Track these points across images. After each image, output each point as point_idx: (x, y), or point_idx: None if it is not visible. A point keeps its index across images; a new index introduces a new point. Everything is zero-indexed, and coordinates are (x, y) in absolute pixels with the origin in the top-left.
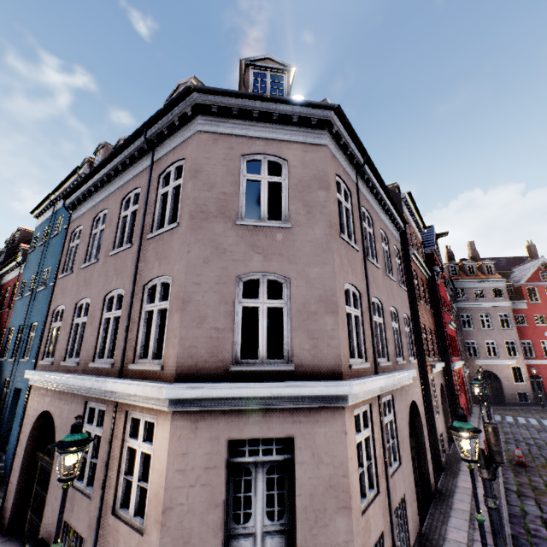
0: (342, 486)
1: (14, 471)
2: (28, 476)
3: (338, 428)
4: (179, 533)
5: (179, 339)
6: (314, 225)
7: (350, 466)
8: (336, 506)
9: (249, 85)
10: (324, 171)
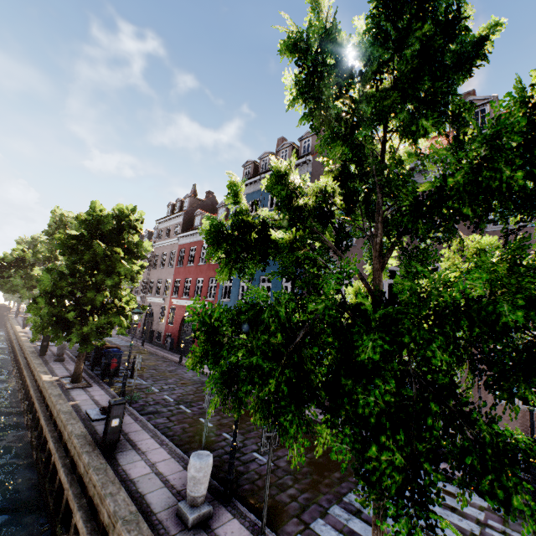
0: None
1: None
2: None
3: None
4: None
5: None
6: None
7: None
8: None
9: None
10: None
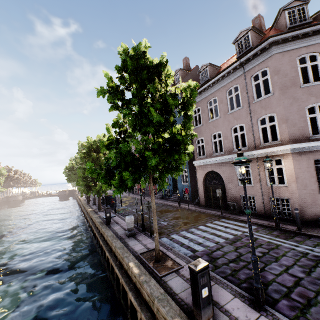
0: None
1: (200, 191)
2: (205, 192)
3: None
4: (302, 184)
5: (287, 132)
6: None
7: None
8: None
9: (287, 21)
10: None
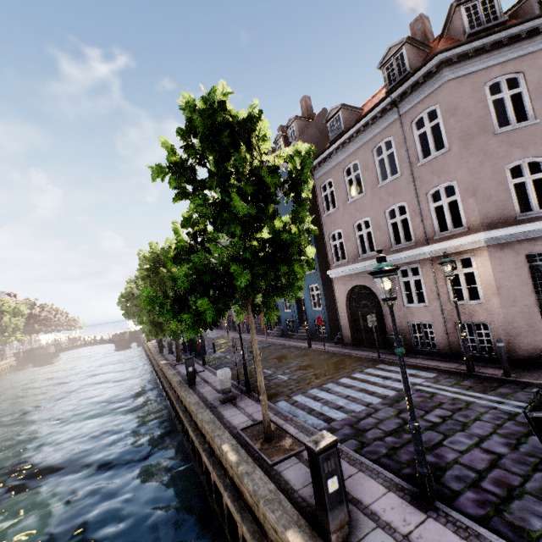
0: None
1: (342, 320)
2: (351, 321)
3: None
4: (509, 297)
5: (477, 211)
6: None
7: None
8: None
9: (465, 23)
10: None
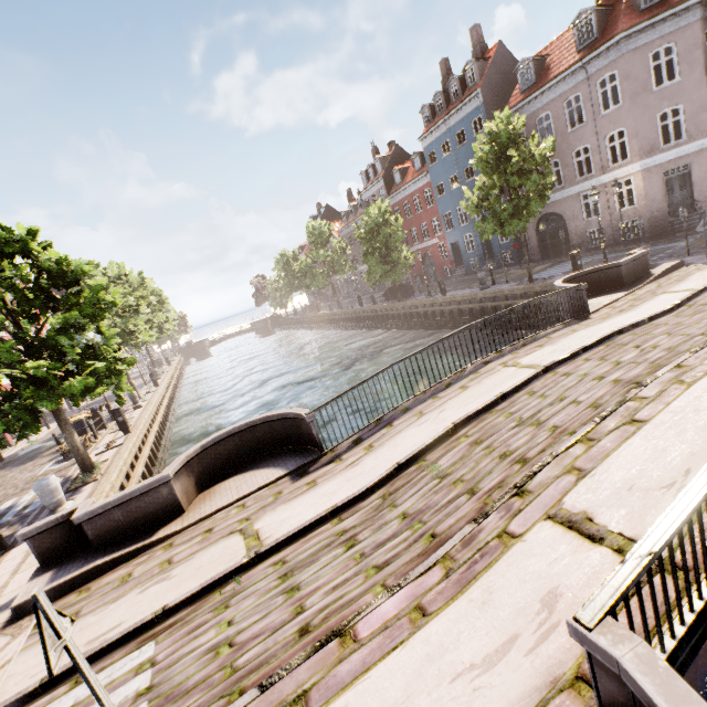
0: None
1: (532, 243)
2: (539, 243)
3: None
4: (651, 200)
5: (637, 148)
6: (693, 73)
7: None
8: None
9: None
10: (698, 38)
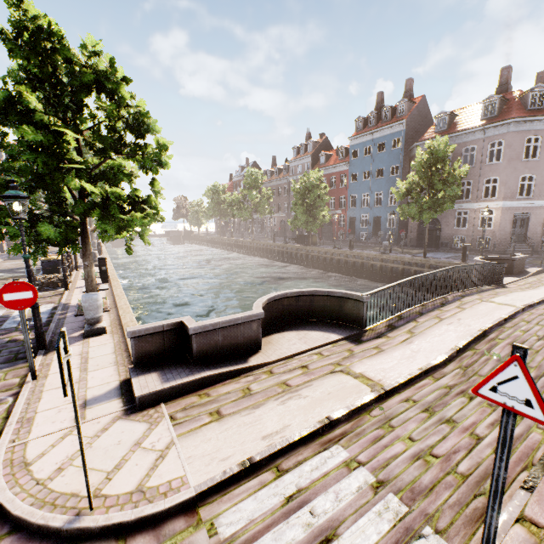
0: (540, 222)
1: (412, 233)
2: (417, 235)
3: (542, 211)
4: (502, 228)
5: (503, 192)
6: None
7: (543, 219)
8: (538, 225)
9: (529, 103)
10: None
